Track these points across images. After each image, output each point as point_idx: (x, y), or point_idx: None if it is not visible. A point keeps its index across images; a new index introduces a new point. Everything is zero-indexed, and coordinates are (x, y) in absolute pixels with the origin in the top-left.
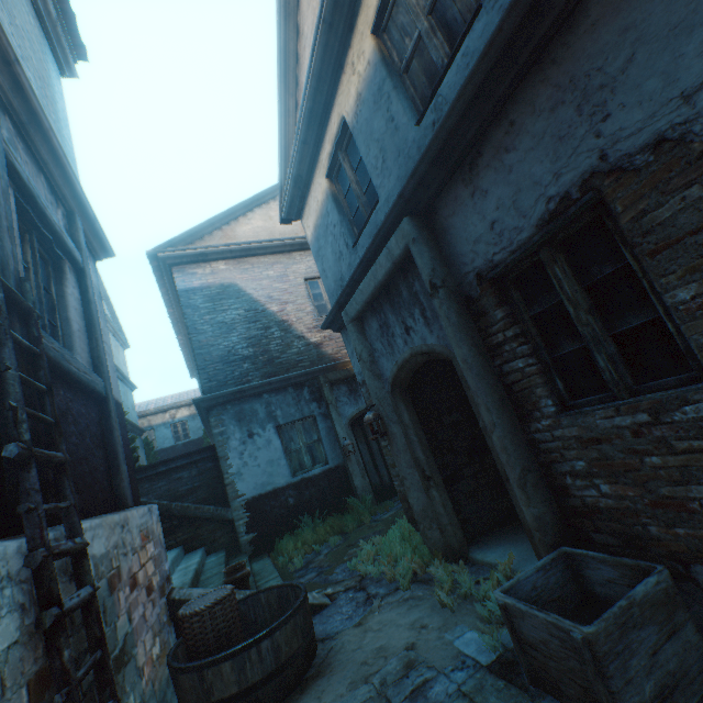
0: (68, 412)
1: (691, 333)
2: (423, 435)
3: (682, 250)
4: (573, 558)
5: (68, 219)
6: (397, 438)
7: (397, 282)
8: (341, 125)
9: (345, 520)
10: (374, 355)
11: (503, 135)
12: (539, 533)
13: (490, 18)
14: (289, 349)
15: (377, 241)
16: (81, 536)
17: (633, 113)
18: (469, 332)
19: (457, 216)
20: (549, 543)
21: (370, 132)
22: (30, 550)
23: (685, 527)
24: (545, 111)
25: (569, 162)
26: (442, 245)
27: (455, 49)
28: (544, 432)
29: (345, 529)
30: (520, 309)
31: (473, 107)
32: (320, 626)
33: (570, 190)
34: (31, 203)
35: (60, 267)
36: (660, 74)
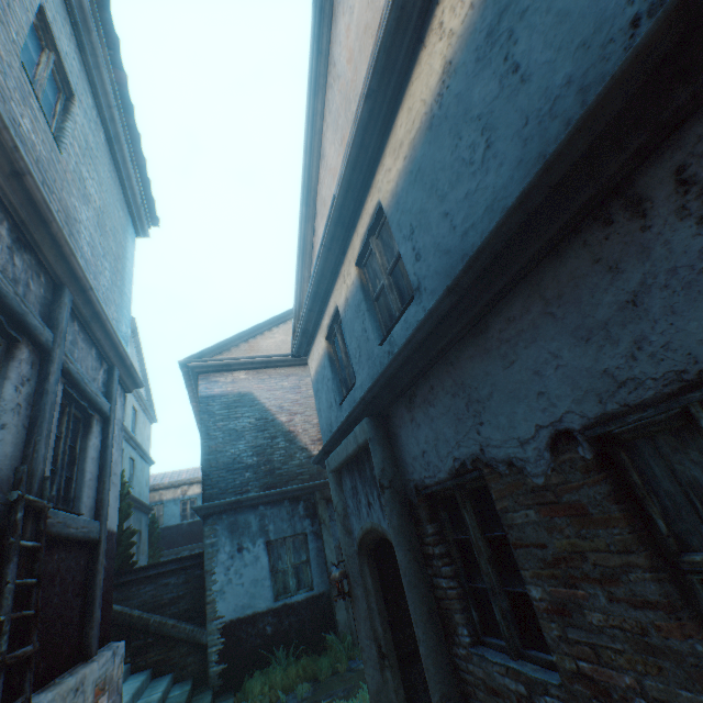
0: (57, 574)
1: (542, 629)
2: (383, 605)
3: (530, 555)
4: None
5: (108, 372)
6: (359, 602)
7: (363, 458)
8: (335, 310)
9: (320, 662)
10: (347, 509)
11: (428, 391)
12: None
13: (418, 309)
14: (291, 460)
15: (349, 420)
16: None
17: (495, 432)
18: (408, 535)
19: (403, 430)
20: None
21: (353, 329)
22: None
23: None
24: (449, 393)
25: (464, 439)
26: (394, 445)
27: (400, 313)
28: (462, 659)
29: (318, 675)
30: (446, 529)
31: (406, 366)
32: None
33: (466, 461)
34: (76, 387)
35: (90, 422)
36: (507, 416)
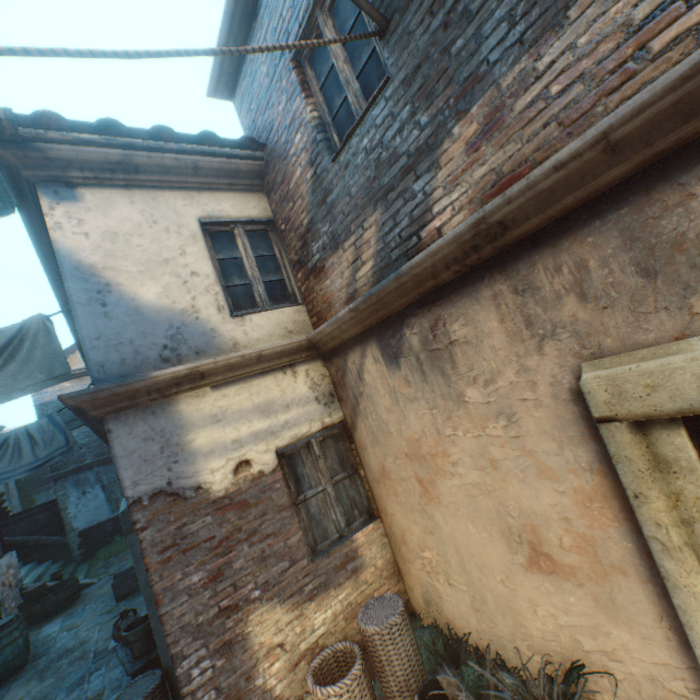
0: None
1: None
2: None
3: None
4: None
5: None
6: None
7: None
8: None
9: None
10: None
11: None
12: None
13: None
14: None
15: None
16: None
17: None
18: None
19: None
20: None
21: None
22: None
23: None
24: None
25: None
26: None
27: None
28: None
29: None
30: None
31: None
32: (87, 590)
33: None
34: None
35: None
36: None
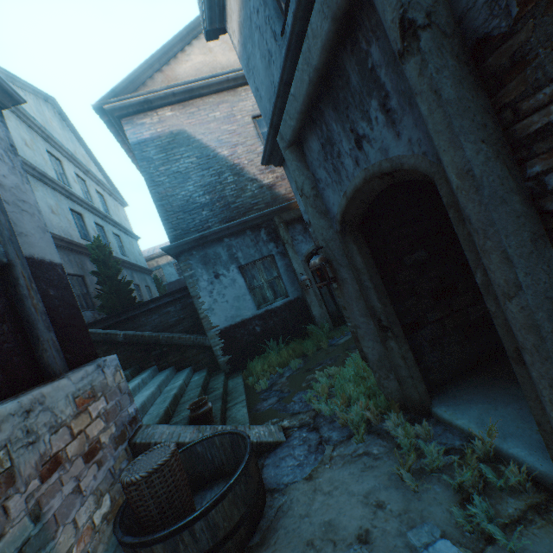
0: None
1: None
2: (380, 281)
3: None
4: None
5: None
6: (348, 285)
7: (341, 63)
8: None
9: (305, 344)
10: (317, 187)
11: None
12: None
13: None
14: (243, 194)
15: None
16: None
17: None
18: (478, 115)
19: None
20: None
21: None
22: None
23: None
24: None
25: None
26: None
27: None
28: None
29: (305, 352)
30: None
31: None
32: (271, 471)
33: None
34: None
35: None
36: None
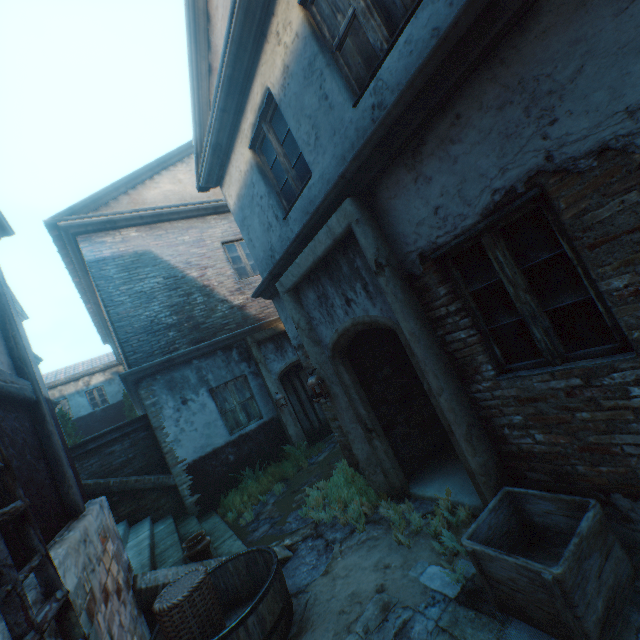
0: (3, 434)
1: (622, 315)
2: (363, 393)
3: (619, 246)
4: (515, 496)
5: None
6: (339, 398)
7: (336, 257)
8: (265, 96)
9: (284, 467)
10: (311, 323)
11: (449, 127)
12: (484, 477)
13: (436, 8)
14: (214, 314)
15: (315, 217)
16: (61, 587)
17: (579, 121)
18: (414, 306)
19: (399, 199)
20: (493, 484)
21: (301, 107)
22: (14, 639)
23: (608, 466)
24: (492, 108)
25: (515, 159)
26: (383, 225)
27: (397, 35)
28: (484, 392)
29: (285, 476)
30: (460, 286)
31: (421, 97)
32: (289, 581)
33: (516, 185)
34: None
35: None
36: (607, 88)
